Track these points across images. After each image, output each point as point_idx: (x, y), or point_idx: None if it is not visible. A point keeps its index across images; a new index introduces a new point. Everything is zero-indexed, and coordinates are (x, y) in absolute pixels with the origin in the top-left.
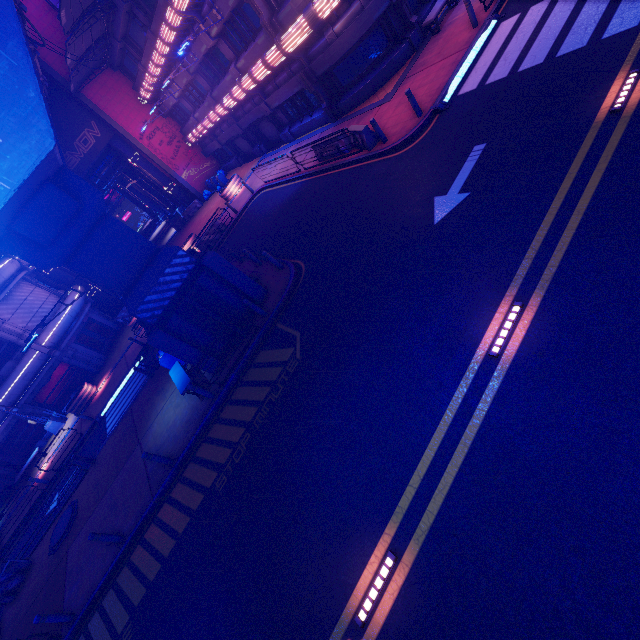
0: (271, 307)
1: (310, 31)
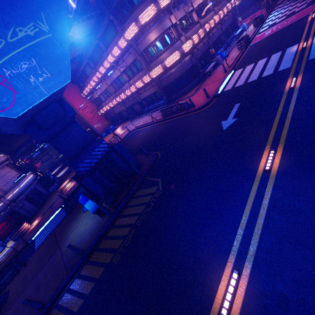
0: (143, 171)
1: (162, 70)
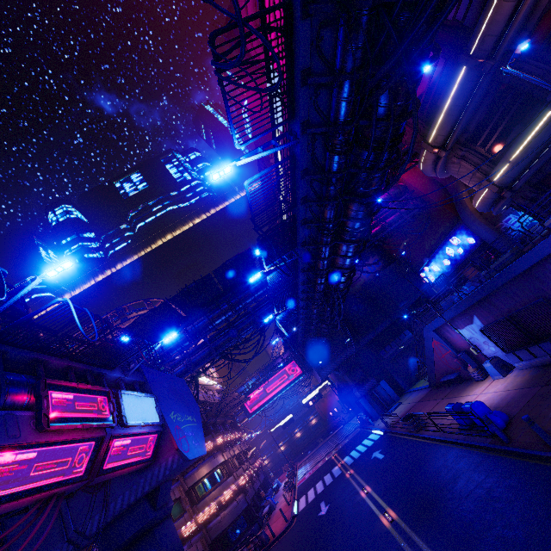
0: None
1: (216, 509)
